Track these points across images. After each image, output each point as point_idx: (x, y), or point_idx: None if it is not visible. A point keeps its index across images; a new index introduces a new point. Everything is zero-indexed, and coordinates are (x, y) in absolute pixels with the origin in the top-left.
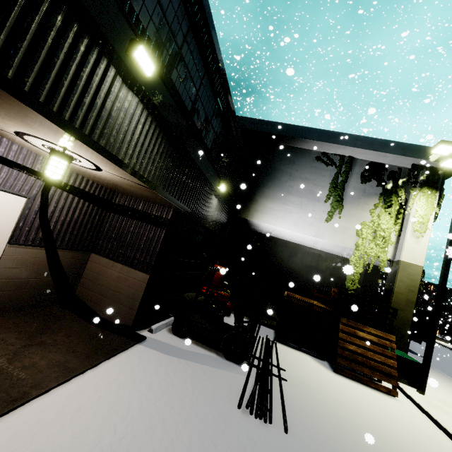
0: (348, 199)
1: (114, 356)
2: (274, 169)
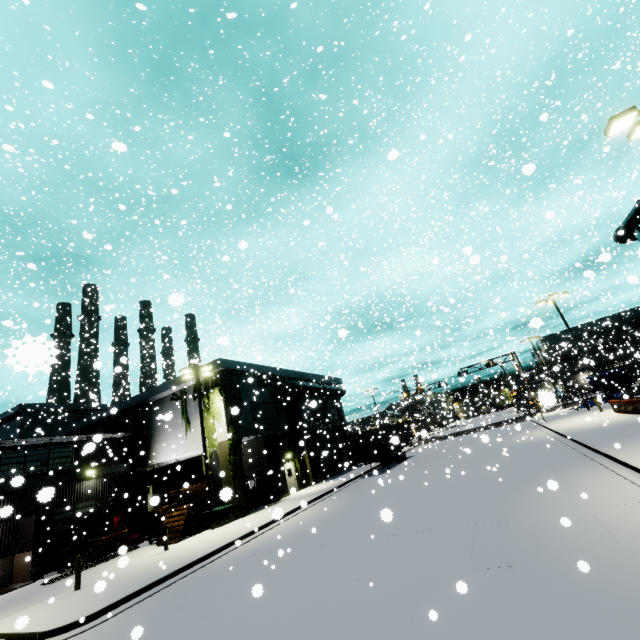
0: (192, 416)
1: (8, 592)
2: (155, 421)
